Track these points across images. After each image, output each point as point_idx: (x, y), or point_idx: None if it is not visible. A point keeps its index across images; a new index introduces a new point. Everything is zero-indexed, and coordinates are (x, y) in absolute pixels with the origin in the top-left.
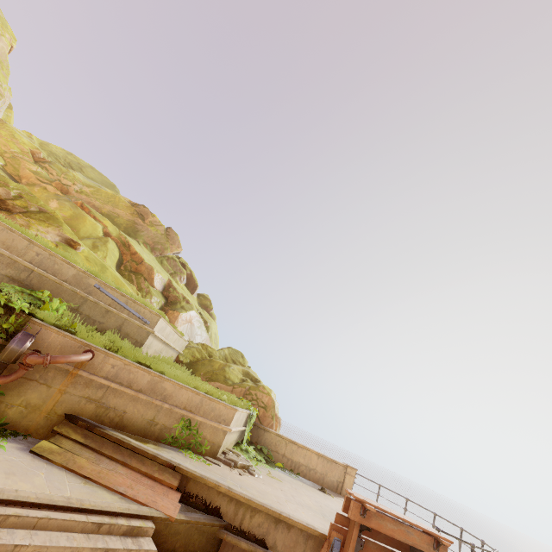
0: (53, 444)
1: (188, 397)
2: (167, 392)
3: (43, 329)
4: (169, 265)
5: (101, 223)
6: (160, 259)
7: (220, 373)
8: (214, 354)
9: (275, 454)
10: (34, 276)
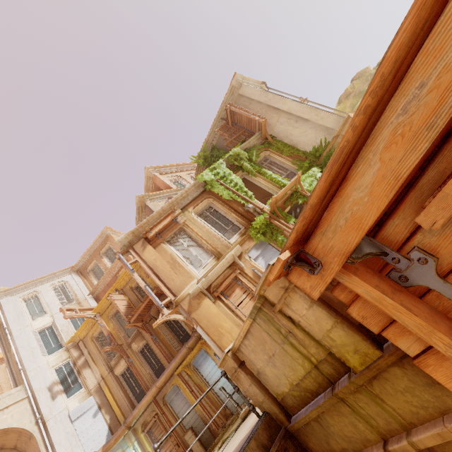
0: None
1: None
2: None
3: None
4: None
5: None
6: None
7: None
8: None
9: None
10: None
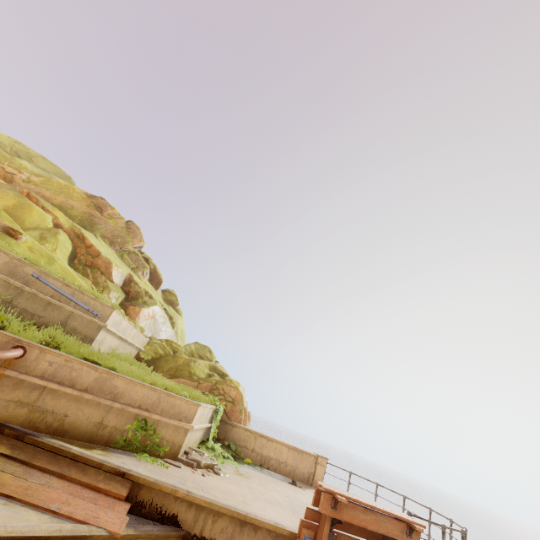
0: None
1: (143, 394)
2: (118, 389)
3: None
4: (130, 259)
5: (51, 214)
6: (121, 253)
7: (184, 368)
8: (179, 350)
9: (244, 449)
10: None
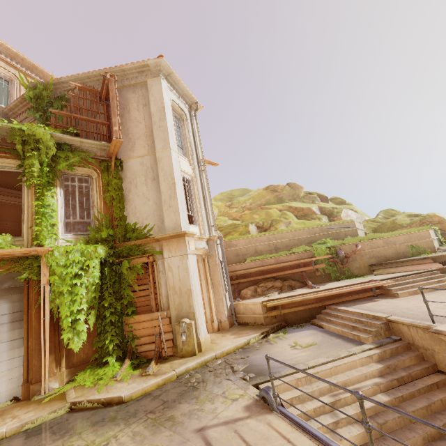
0: (377, 272)
1: (402, 238)
2: (392, 241)
3: (339, 247)
4: (306, 200)
5: (274, 208)
6: (301, 201)
7: (394, 225)
8: (377, 221)
9: None
10: (312, 238)
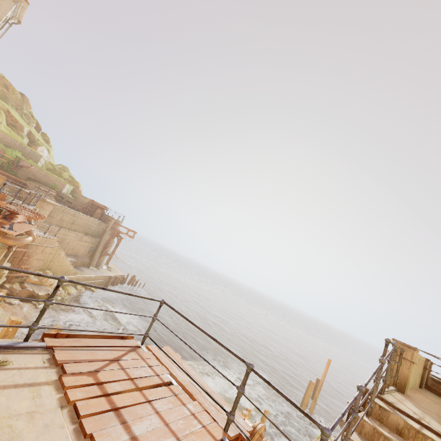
0: (30, 182)
1: (54, 179)
2: (49, 177)
3: (23, 160)
4: (26, 118)
5: None
6: (21, 114)
7: (59, 174)
8: (55, 167)
9: (79, 199)
10: (10, 145)
